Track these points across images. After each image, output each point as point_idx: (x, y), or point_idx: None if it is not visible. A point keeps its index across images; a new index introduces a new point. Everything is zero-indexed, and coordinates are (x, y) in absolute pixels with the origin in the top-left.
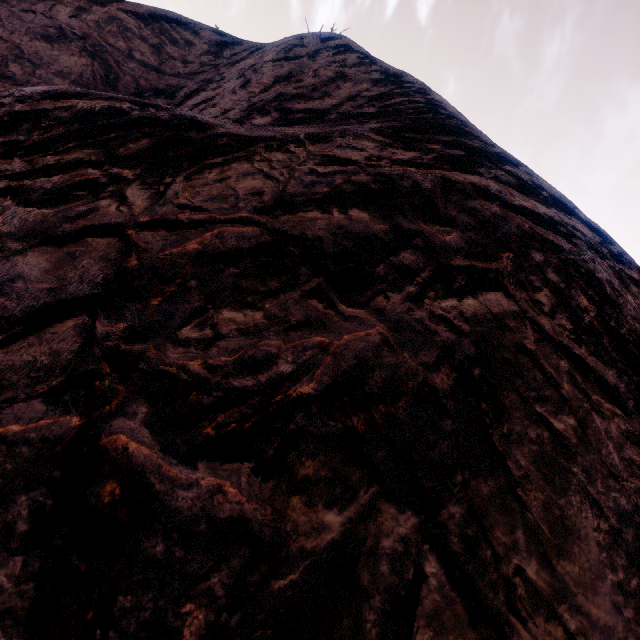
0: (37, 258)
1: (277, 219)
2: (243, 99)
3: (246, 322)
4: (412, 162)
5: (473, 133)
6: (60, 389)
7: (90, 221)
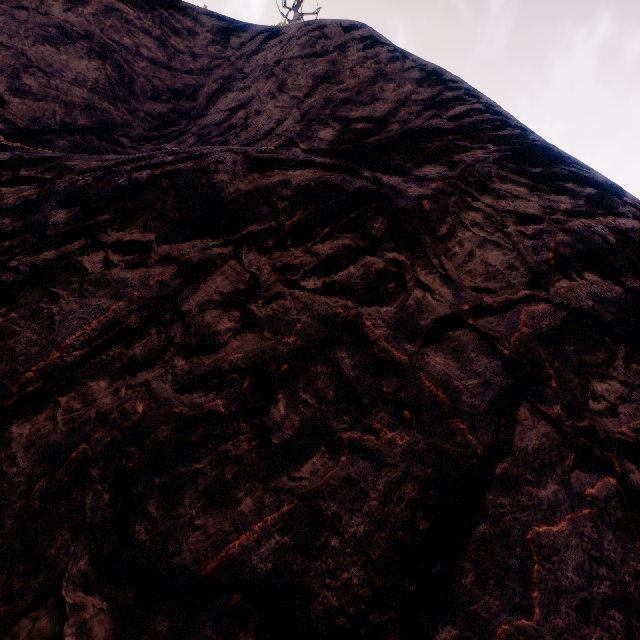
0: (438, 357)
1: (549, 293)
2: (290, 106)
3: (616, 390)
4: (578, 212)
5: (563, 154)
6: (580, 460)
7: (431, 314)
